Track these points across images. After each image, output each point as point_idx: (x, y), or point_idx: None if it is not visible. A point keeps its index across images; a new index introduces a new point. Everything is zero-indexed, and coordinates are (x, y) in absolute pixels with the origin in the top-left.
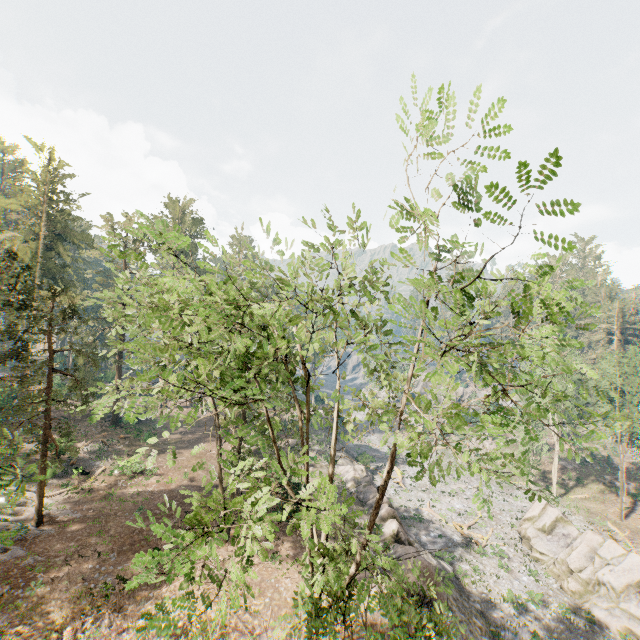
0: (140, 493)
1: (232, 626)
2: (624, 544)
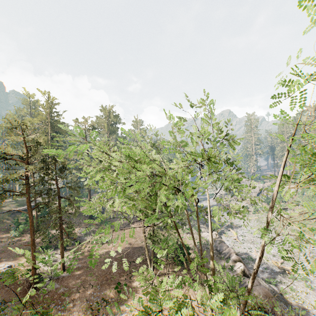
0: (106, 252)
1: None
2: None
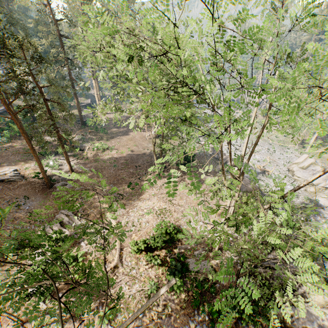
0: (111, 158)
1: (173, 211)
2: None
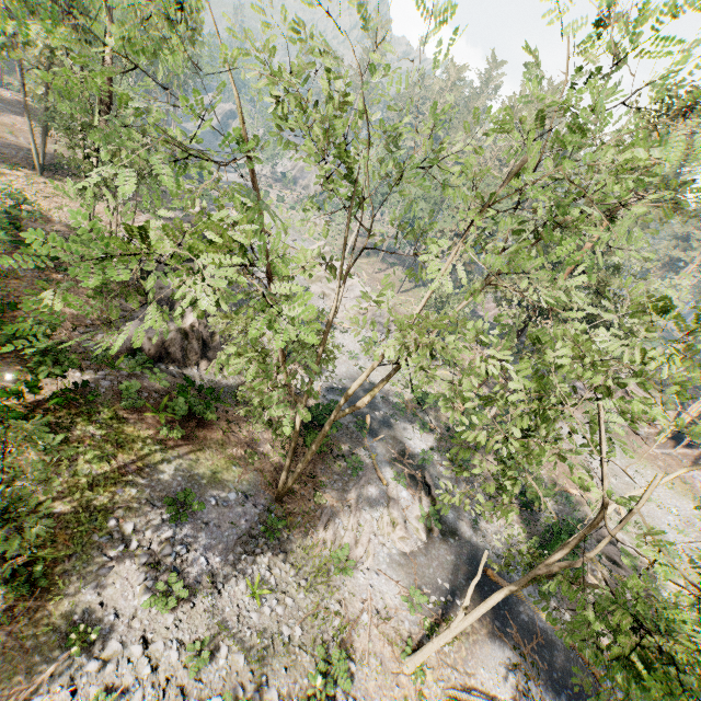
0: None
1: (45, 204)
2: (362, 279)
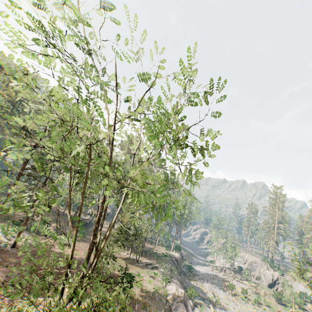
0: (60, 253)
1: None
2: None
